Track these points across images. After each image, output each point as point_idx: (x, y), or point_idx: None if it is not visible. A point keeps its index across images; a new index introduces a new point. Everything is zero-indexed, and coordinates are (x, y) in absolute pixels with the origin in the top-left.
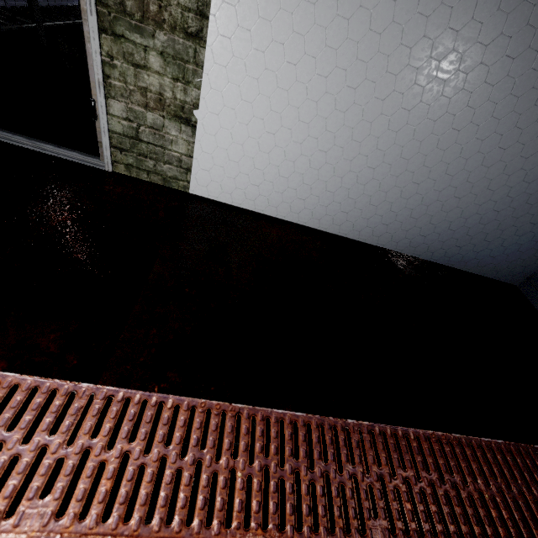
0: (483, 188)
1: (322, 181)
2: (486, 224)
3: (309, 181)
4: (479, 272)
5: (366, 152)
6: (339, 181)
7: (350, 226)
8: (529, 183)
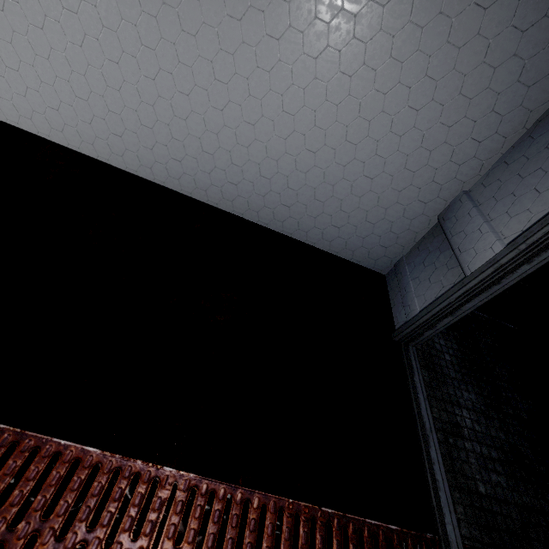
0: (278, 110)
1: (64, 81)
2: (307, 173)
3: (48, 80)
4: (330, 250)
5: (93, 32)
6: (85, 83)
7: (135, 159)
8: (337, 106)
